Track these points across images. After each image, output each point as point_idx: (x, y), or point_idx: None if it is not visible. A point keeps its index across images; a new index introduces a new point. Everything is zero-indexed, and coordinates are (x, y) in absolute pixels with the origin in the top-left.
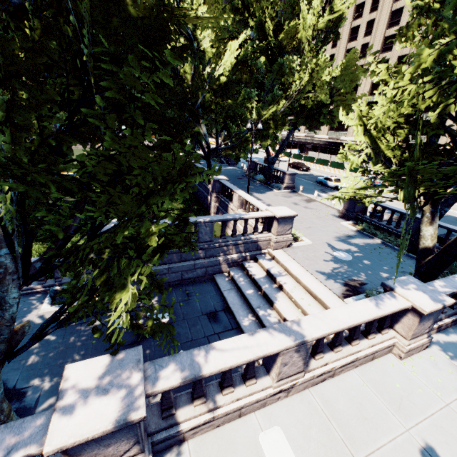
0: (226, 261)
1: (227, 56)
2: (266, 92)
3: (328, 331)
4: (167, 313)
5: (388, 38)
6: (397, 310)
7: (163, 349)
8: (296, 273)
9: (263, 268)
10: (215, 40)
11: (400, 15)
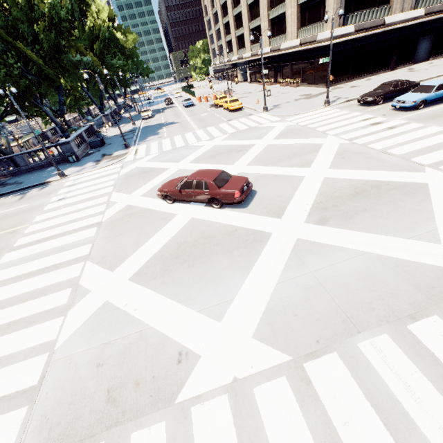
0: None
1: None
2: None
3: None
4: None
5: None
6: None
7: None
8: None
9: None
10: None
11: None
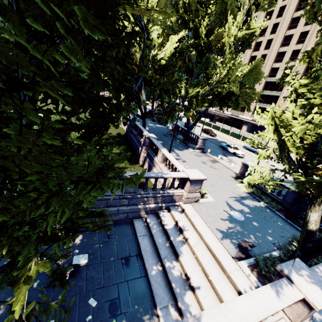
0: (144, 209)
1: (168, 46)
2: (193, 77)
3: None
4: (87, 255)
5: (280, 53)
6: (292, 303)
7: (75, 295)
8: (200, 229)
9: (174, 219)
10: (161, 33)
11: (290, 39)
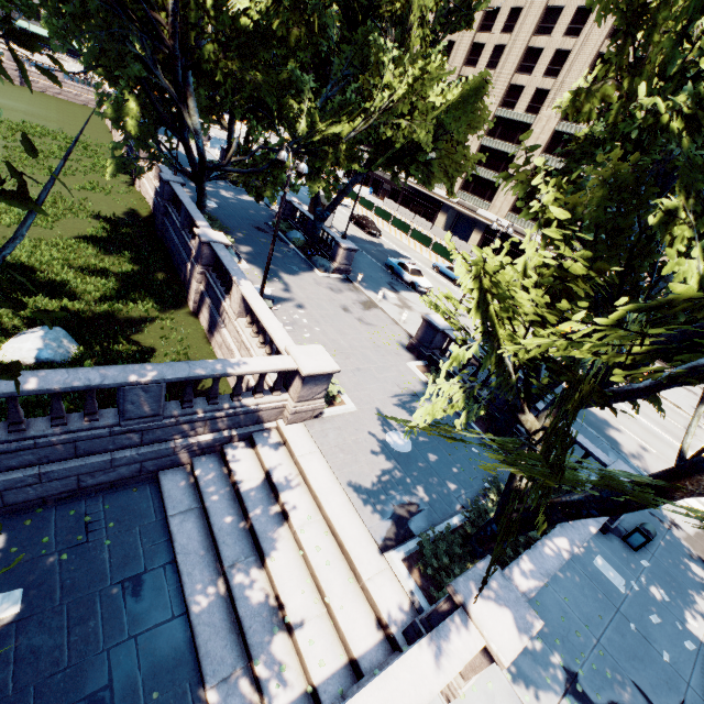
0: (188, 448)
1: None
2: (331, 85)
3: None
4: (18, 591)
5: (532, 51)
6: (463, 666)
7: None
8: (318, 488)
9: (262, 465)
10: None
11: (556, 20)
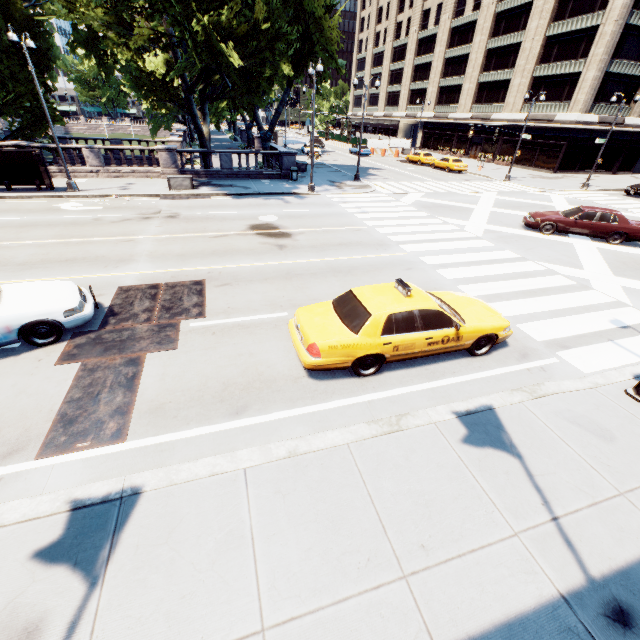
0: None
1: None
2: None
3: (104, 147)
4: None
5: None
6: (146, 148)
7: None
8: None
9: None
10: None
11: None
